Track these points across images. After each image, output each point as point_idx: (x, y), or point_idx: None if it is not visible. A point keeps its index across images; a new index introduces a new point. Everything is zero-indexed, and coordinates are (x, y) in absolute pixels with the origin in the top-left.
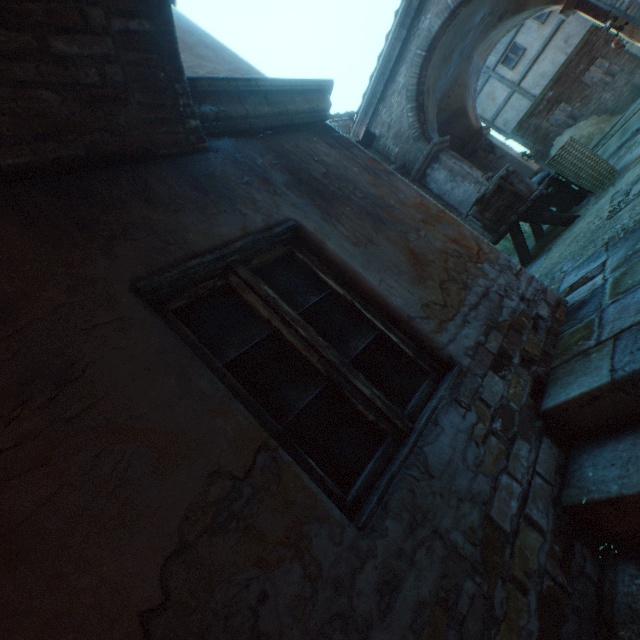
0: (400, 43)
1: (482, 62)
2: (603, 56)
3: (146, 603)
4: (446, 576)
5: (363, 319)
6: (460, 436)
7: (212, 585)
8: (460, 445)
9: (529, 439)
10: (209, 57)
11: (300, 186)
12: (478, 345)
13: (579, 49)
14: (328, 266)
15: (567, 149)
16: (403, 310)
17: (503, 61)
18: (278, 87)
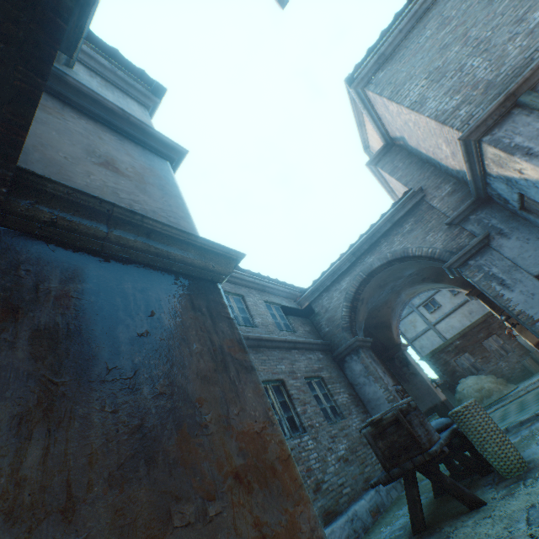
0: (350, 263)
1: (408, 299)
2: (498, 334)
3: None
4: None
5: None
6: None
7: None
8: None
9: None
10: (153, 194)
11: (67, 339)
12: None
13: (480, 322)
14: None
15: (471, 410)
16: None
17: (424, 305)
18: (171, 232)
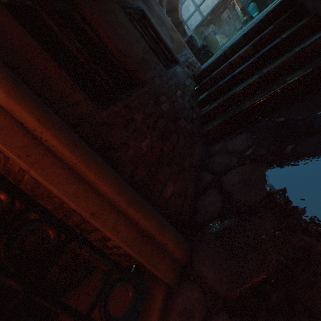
0: None
1: None
2: (229, 8)
3: (141, 56)
4: (179, 83)
5: (159, 46)
6: (180, 71)
7: (149, 61)
8: (180, 72)
9: (191, 80)
10: None
11: None
12: (184, 62)
13: (222, 0)
14: (151, 28)
15: (210, 34)
16: (169, 46)
17: None
18: None
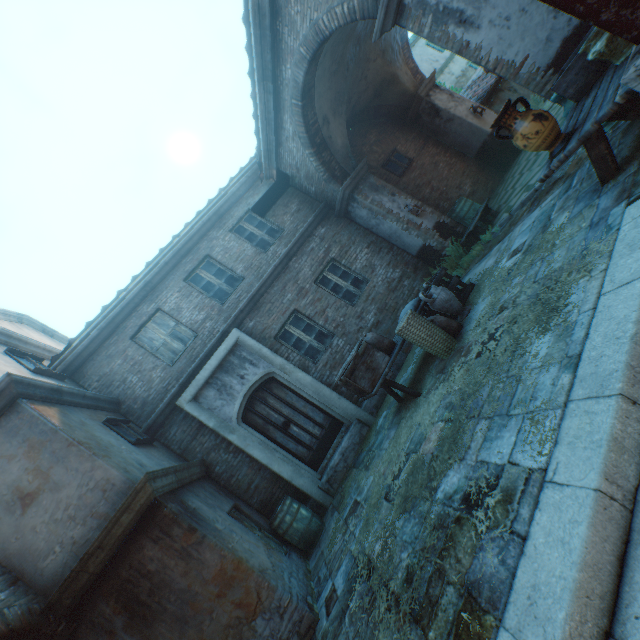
0: (271, 95)
1: None
2: None
3: None
4: None
5: None
6: None
7: None
8: None
9: None
10: (62, 478)
11: (133, 621)
12: None
13: None
14: None
15: (405, 332)
16: None
17: None
18: (104, 535)
